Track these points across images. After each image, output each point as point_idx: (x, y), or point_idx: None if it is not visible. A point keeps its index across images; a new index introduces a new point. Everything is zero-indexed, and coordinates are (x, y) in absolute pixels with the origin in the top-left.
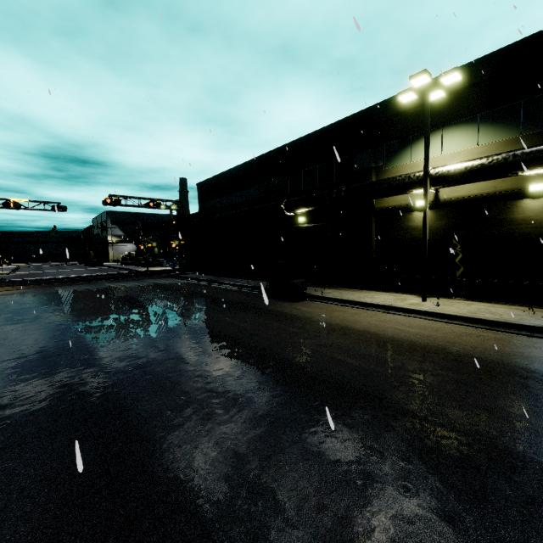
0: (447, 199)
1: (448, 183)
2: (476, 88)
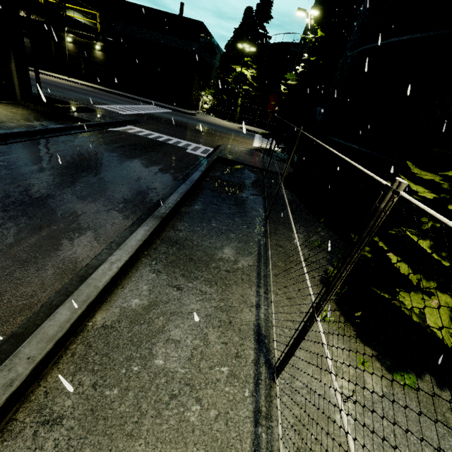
0: (77, 42)
1: (73, 35)
2: (82, 0)
